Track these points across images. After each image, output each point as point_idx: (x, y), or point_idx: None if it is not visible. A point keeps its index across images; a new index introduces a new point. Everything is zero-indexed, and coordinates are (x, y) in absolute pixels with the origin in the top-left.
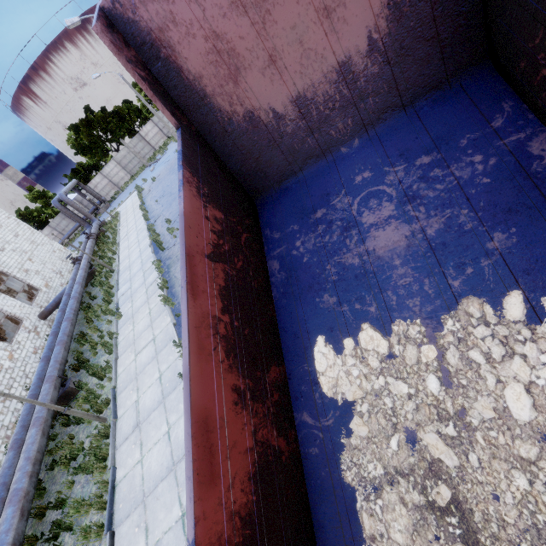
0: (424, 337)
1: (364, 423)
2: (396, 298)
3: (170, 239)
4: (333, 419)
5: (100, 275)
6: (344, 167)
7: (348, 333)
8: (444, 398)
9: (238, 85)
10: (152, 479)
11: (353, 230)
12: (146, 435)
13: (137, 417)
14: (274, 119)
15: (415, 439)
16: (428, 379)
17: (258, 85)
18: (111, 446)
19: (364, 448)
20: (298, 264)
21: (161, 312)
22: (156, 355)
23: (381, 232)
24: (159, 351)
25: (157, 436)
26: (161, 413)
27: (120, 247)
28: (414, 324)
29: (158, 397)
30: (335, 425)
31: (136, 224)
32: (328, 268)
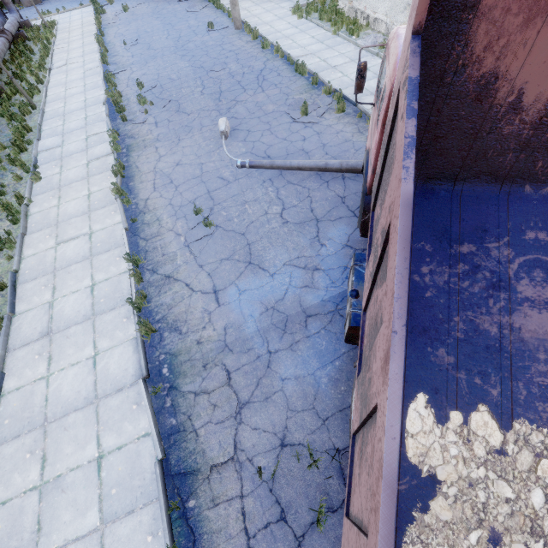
0: (545, 449)
1: (447, 507)
2: (526, 393)
3: (137, 110)
4: (406, 485)
5: (10, 101)
6: (517, 209)
7: (456, 405)
8: (544, 516)
9: (525, 28)
10: (60, 405)
11: (502, 293)
12: (59, 350)
13: (49, 323)
14: (508, 105)
15: (494, 539)
16: (534, 491)
17: (545, 49)
18: (1, 346)
19: (438, 530)
20: (416, 295)
21: (107, 204)
22: (90, 256)
23: (536, 313)
24: (97, 254)
25: (76, 357)
26: (87, 331)
27: (51, 78)
28: (539, 431)
29: (85, 311)
30: (408, 493)
31: (85, 59)
32: (456, 320)
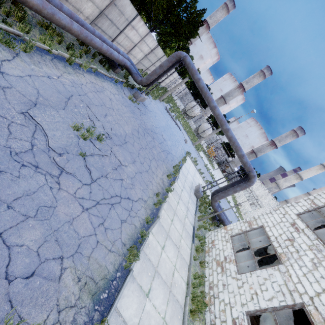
0: None
1: None
2: None
3: None
4: None
5: None
6: None
7: None
8: None
9: None
10: None
11: None
12: None
13: None
14: None
15: None
16: None
17: None
18: None
19: None
20: None
21: None
22: None
23: None
24: None
25: None
26: None
27: None
28: None
29: None
30: None
31: None
32: None
